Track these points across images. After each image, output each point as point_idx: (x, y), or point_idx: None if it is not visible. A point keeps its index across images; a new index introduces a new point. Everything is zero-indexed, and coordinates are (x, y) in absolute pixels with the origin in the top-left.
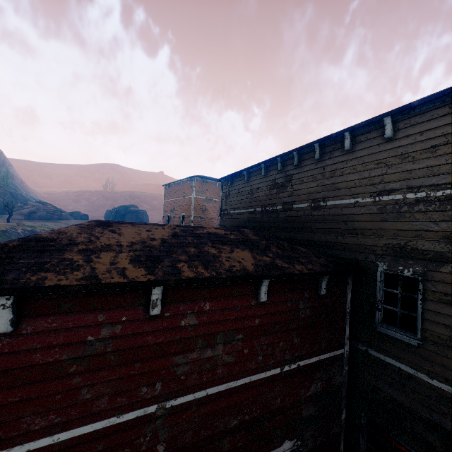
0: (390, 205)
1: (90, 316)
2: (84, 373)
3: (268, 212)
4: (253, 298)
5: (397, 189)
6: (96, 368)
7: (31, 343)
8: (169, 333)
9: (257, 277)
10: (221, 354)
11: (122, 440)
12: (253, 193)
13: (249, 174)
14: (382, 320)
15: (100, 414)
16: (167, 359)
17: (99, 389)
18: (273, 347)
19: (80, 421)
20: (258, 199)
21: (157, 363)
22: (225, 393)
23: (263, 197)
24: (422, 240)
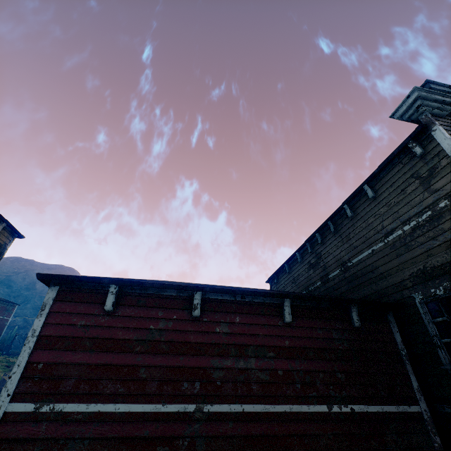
0: (397, 241)
1: (154, 311)
2: (144, 355)
3: (311, 291)
4: (279, 319)
5: (396, 227)
6: (152, 352)
7: (119, 323)
8: (206, 336)
9: (276, 295)
10: (254, 368)
11: (164, 433)
12: (296, 281)
13: (289, 266)
14: (450, 360)
15: (150, 398)
16: (204, 359)
17: (152, 372)
18: (312, 376)
19: (136, 399)
20: (301, 284)
21: (196, 361)
22: (263, 417)
23: (304, 280)
24: (434, 257)
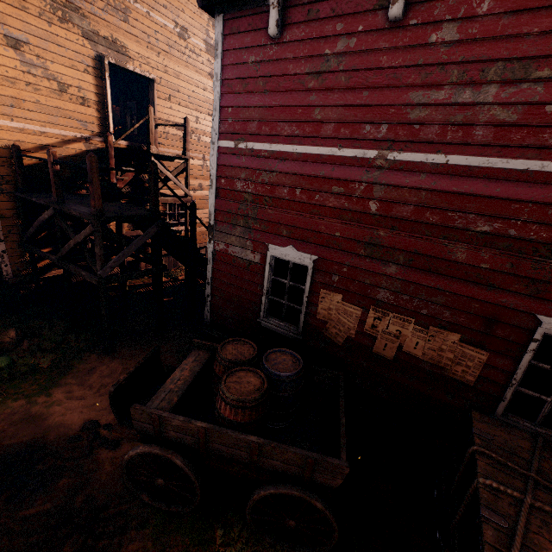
0: None
1: (330, 26)
2: (318, 93)
3: None
4: None
5: None
6: (328, 88)
7: (288, 53)
8: (409, 55)
9: None
10: (489, 102)
11: (339, 176)
12: None
13: None
14: None
15: (326, 141)
16: (400, 93)
17: (328, 113)
18: None
19: (311, 142)
20: None
21: (386, 97)
22: (479, 174)
23: None
24: None
